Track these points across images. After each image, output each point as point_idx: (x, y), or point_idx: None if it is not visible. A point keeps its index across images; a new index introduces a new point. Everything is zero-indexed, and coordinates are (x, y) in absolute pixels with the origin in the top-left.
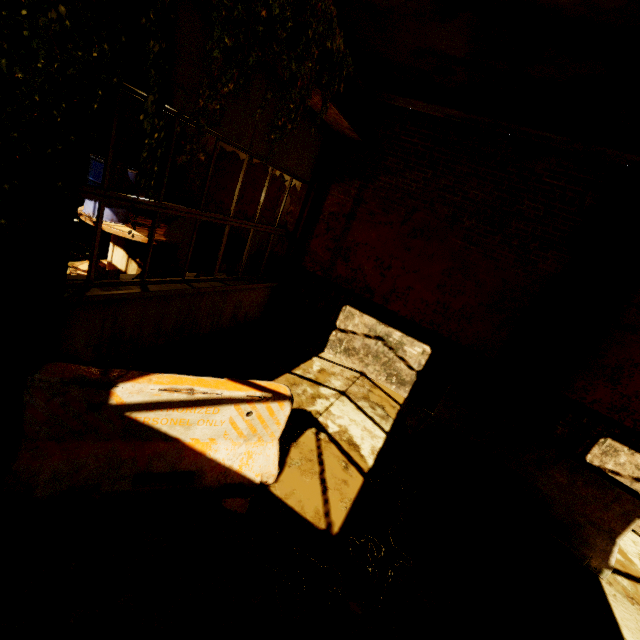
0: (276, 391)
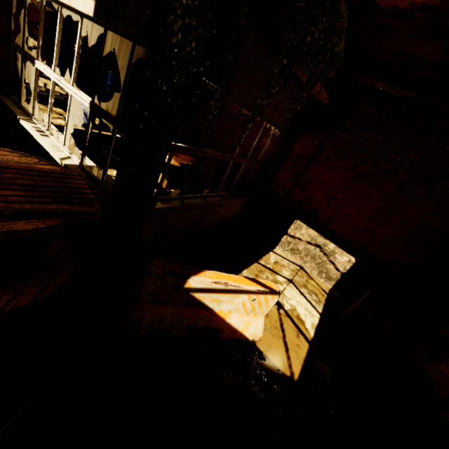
0: (271, 288)
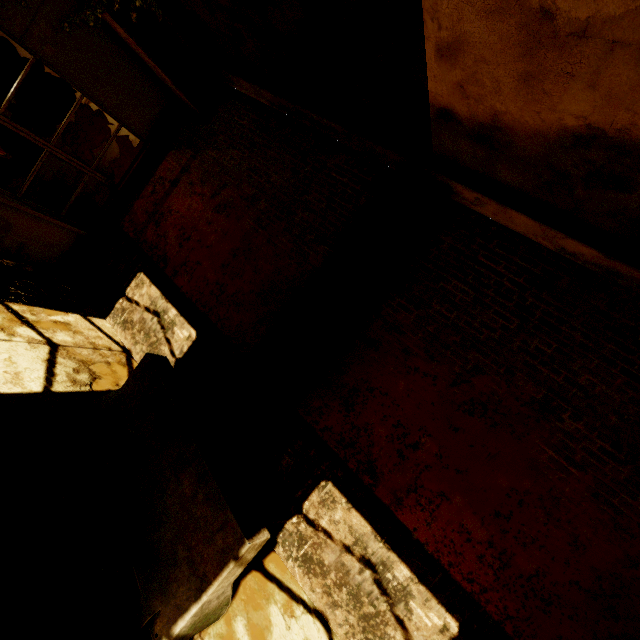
0: None
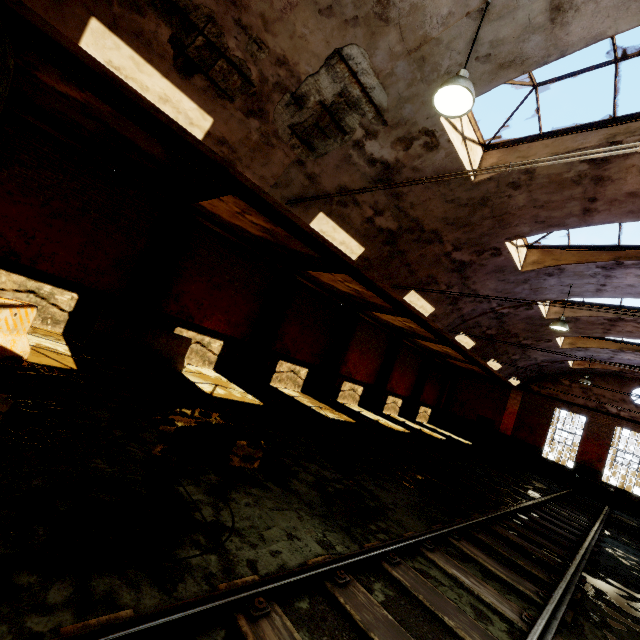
0: (27, 303)
